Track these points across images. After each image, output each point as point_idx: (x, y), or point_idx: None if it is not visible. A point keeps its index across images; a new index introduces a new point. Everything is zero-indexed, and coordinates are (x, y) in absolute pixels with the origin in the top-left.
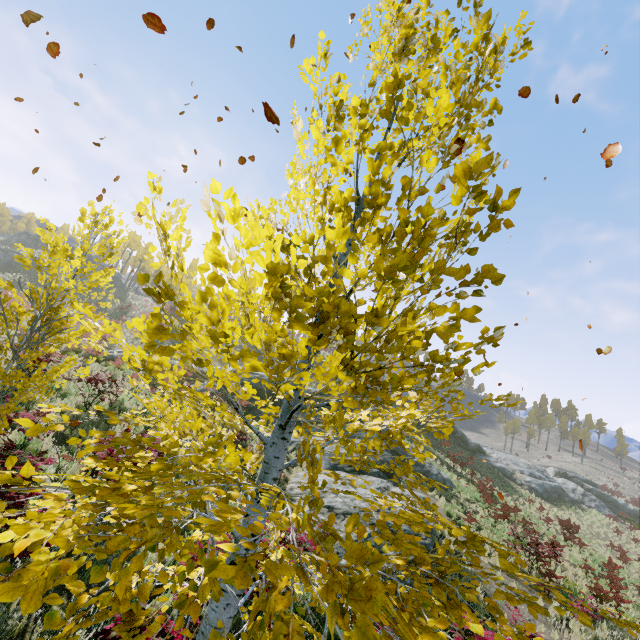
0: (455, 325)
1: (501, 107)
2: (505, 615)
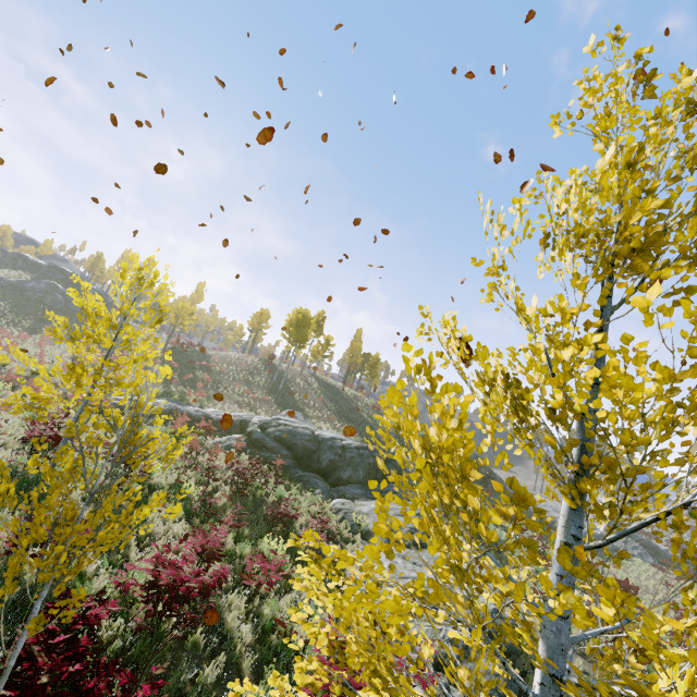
0: None
1: None
2: None
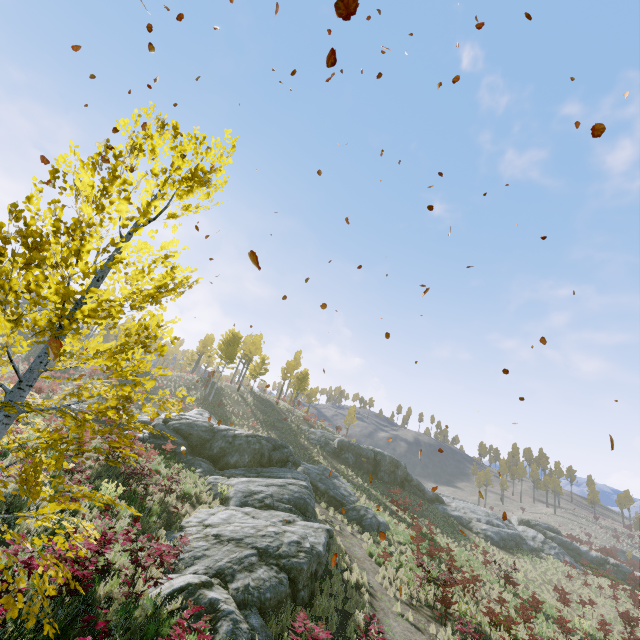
0: (38, 284)
1: (131, 183)
2: (380, 636)
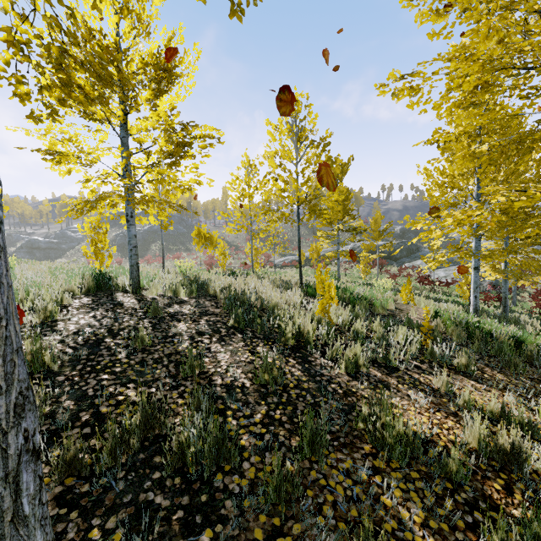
0: None
1: None
2: None
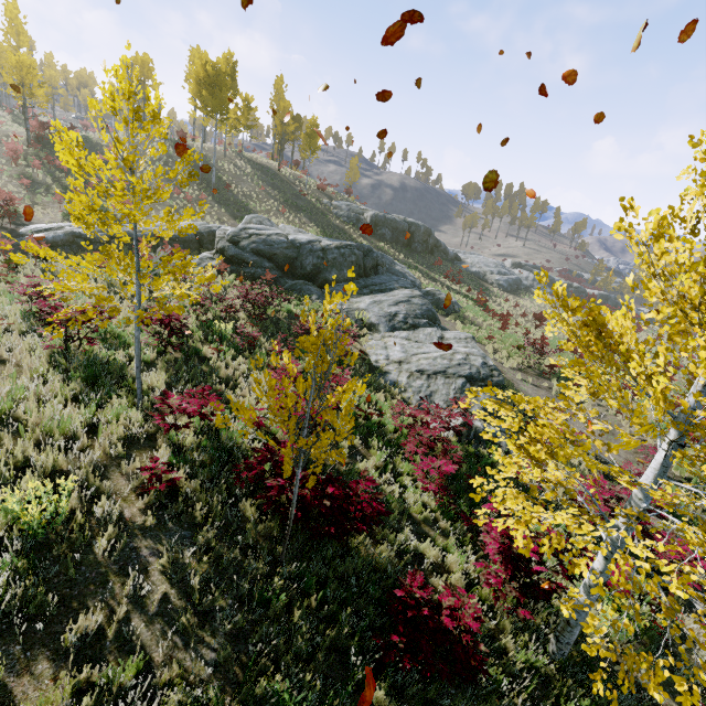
0: None
1: None
2: None
